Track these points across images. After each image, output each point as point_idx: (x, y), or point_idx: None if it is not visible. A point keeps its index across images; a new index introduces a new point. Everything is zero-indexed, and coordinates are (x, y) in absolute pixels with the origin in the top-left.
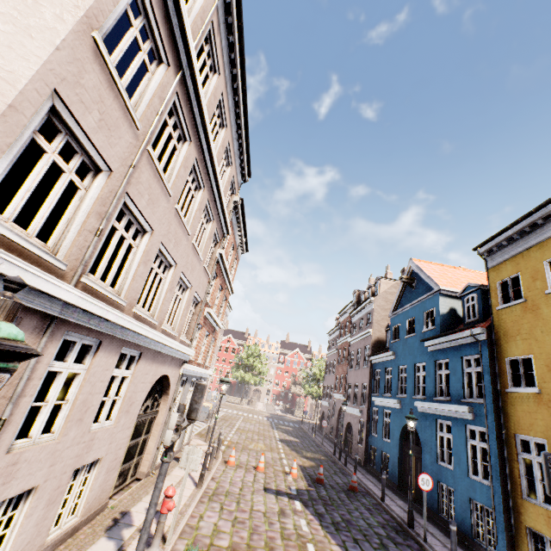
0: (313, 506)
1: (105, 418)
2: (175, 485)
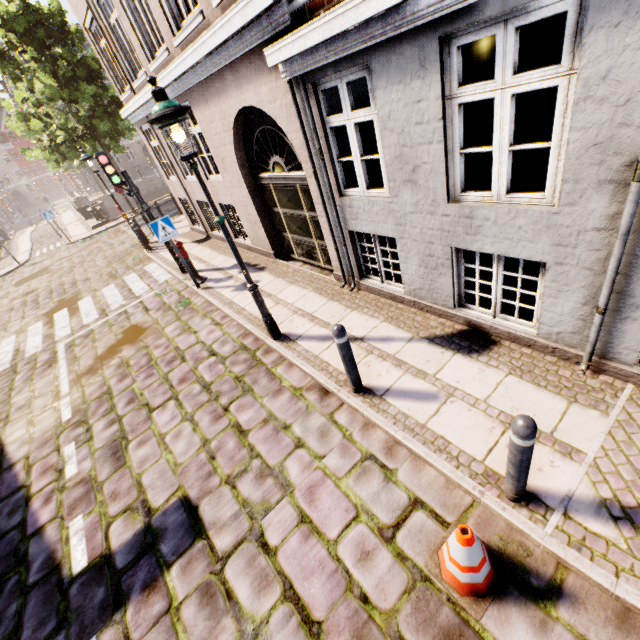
0: (22, 602)
1: (215, 172)
2: (302, 309)
